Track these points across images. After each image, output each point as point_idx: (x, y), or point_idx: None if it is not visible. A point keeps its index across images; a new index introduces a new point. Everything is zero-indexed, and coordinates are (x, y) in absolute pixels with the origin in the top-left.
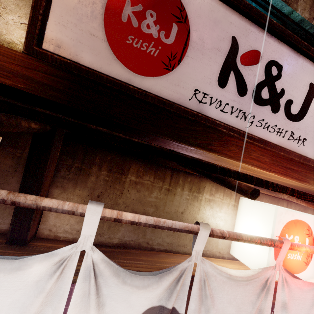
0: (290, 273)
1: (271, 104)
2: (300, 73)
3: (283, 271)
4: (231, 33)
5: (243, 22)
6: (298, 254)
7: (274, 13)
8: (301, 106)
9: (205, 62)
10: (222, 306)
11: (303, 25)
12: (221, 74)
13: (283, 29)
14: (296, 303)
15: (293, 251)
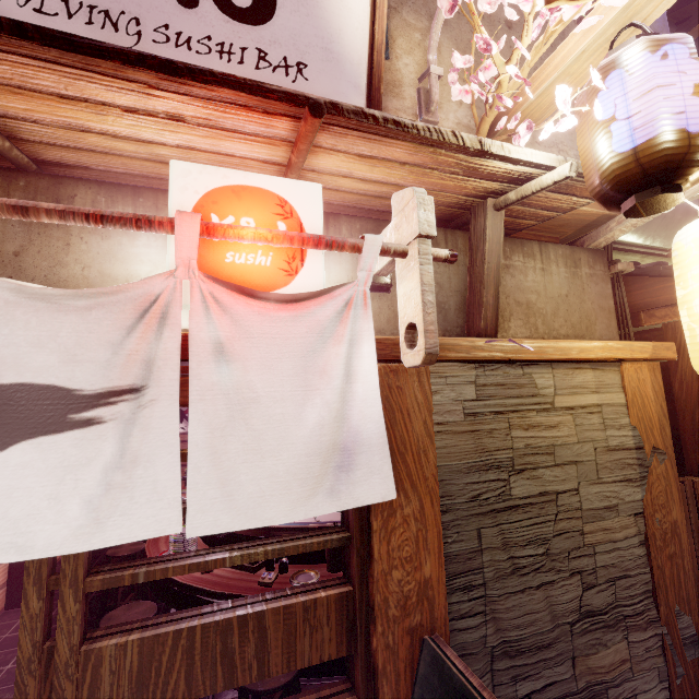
0: (225, 284)
1: None
2: None
3: (207, 281)
4: None
5: None
6: (260, 255)
7: None
8: None
9: None
10: (16, 354)
11: None
12: None
13: None
14: (261, 346)
15: (243, 248)
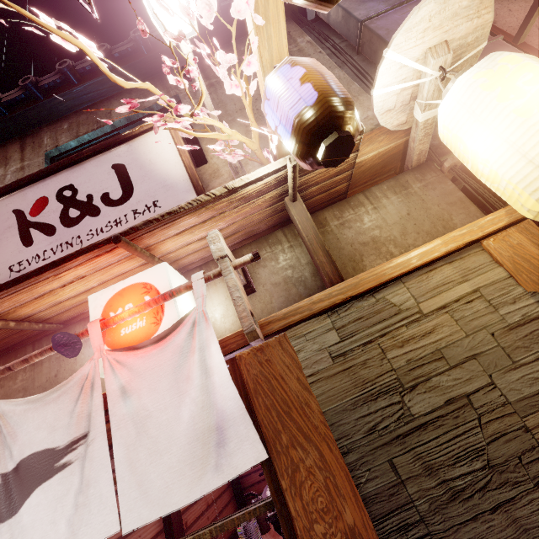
0: (120, 349)
1: (88, 214)
2: (96, 170)
3: (111, 352)
4: (12, 209)
5: (16, 195)
6: (139, 321)
7: (102, 140)
8: (121, 187)
9: (5, 244)
10: (30, 438)
11: (135, 118)
12: (23, 239)
13: (46, 169)
14: (147, 377)
15: (129, 323)
